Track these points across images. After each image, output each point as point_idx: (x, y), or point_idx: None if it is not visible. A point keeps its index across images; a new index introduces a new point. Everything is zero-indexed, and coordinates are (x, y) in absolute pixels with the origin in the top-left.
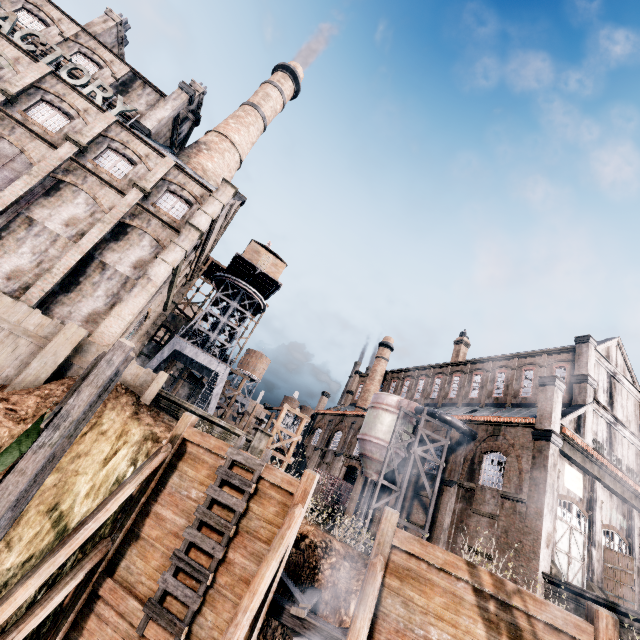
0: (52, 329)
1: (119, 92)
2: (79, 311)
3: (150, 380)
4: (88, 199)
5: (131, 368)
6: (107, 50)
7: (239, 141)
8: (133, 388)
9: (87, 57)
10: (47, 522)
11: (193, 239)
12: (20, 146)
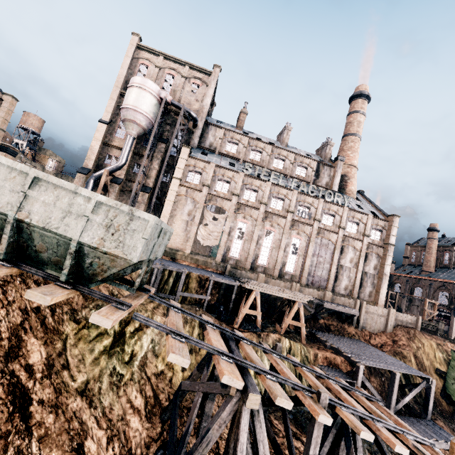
0: (385, 312)
1: (316, 177)
2: (366, 293)
3: (415, 319)
4: (351, 248)
5: (408, 317)
6: (306, 158)
7: (356, 163)
8: (412, 324)
9: (300, 166)
10: (438, 376)
11: (392, 250)
12: (328, 238)
